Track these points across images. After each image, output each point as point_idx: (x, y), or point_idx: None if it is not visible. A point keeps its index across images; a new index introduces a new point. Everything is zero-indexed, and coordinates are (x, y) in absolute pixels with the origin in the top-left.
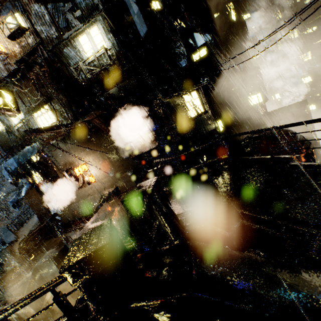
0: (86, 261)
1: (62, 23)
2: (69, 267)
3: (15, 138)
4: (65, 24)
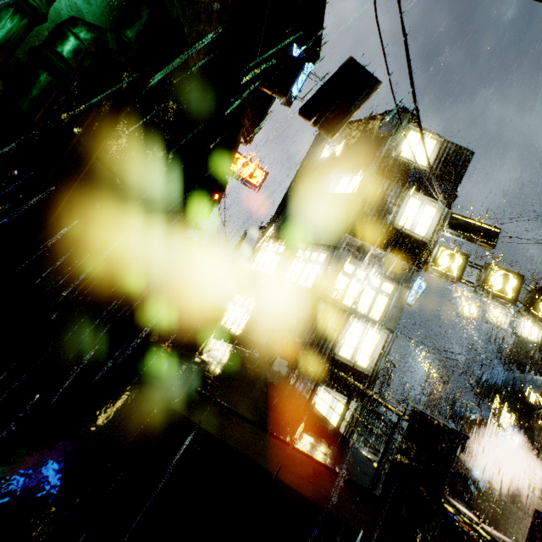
0: (425, 417)
1: None
2: (416, 409)
3: (539, 357)
4: None
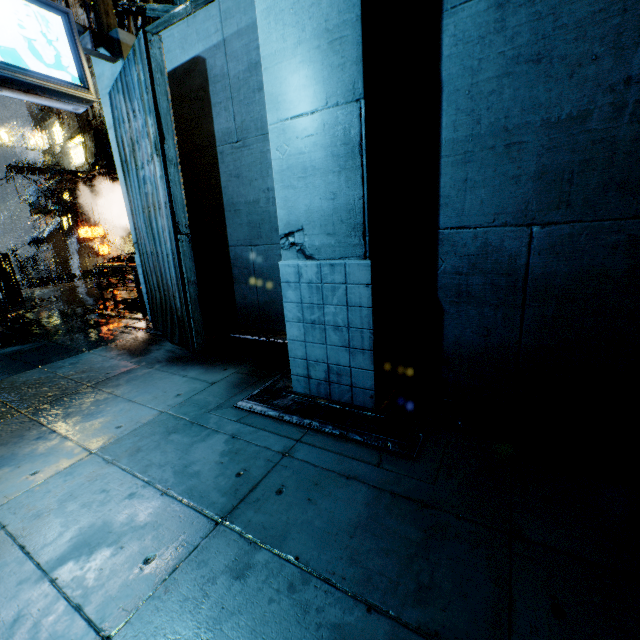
0: None
1: None
2: None
3: (56, 163)
4: None
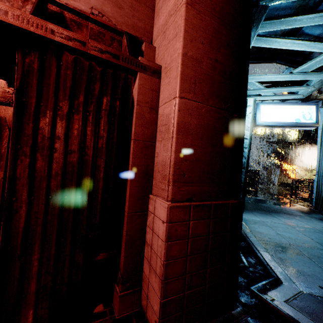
0: None
1: (322, 89)
2: None
3: (282, 139)
4: (322, 89)
